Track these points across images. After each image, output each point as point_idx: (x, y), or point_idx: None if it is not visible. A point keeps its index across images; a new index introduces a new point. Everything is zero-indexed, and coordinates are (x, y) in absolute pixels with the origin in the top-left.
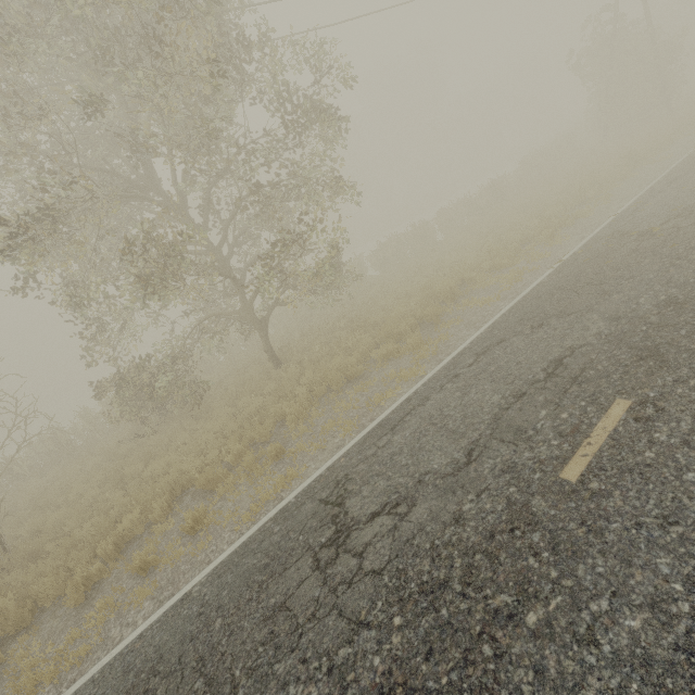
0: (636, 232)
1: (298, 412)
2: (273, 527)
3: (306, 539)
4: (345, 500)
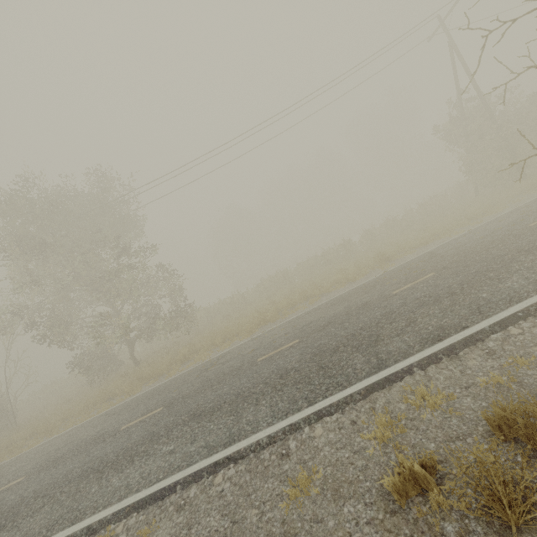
0: (215, 363)
1: (84, 408)
2: None
3: None
4: (4, 468)
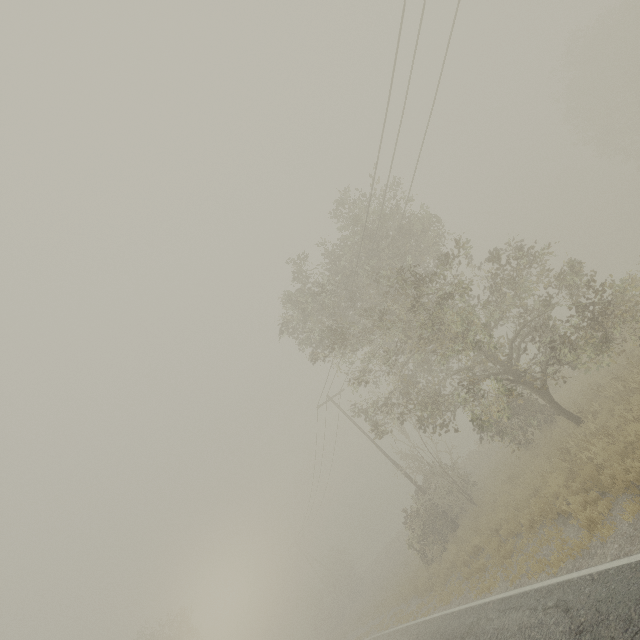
0: None
1: (529, 522)
2: (467, 613)
3: (458, 636)
4: (468, 634)
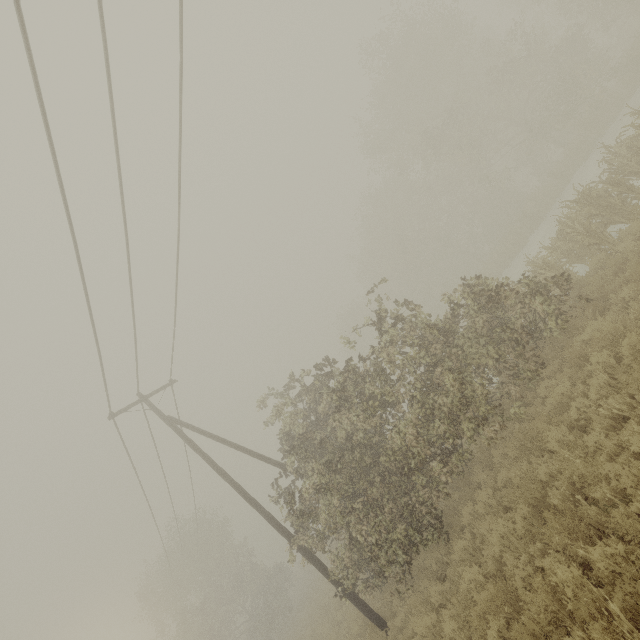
0: None
1: None
2: None
3: None
4: None
